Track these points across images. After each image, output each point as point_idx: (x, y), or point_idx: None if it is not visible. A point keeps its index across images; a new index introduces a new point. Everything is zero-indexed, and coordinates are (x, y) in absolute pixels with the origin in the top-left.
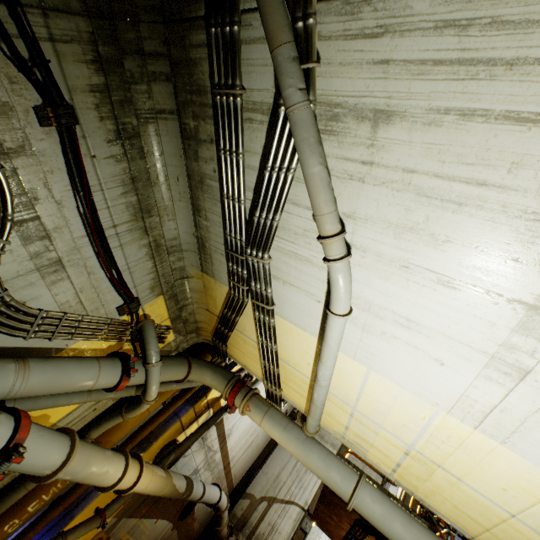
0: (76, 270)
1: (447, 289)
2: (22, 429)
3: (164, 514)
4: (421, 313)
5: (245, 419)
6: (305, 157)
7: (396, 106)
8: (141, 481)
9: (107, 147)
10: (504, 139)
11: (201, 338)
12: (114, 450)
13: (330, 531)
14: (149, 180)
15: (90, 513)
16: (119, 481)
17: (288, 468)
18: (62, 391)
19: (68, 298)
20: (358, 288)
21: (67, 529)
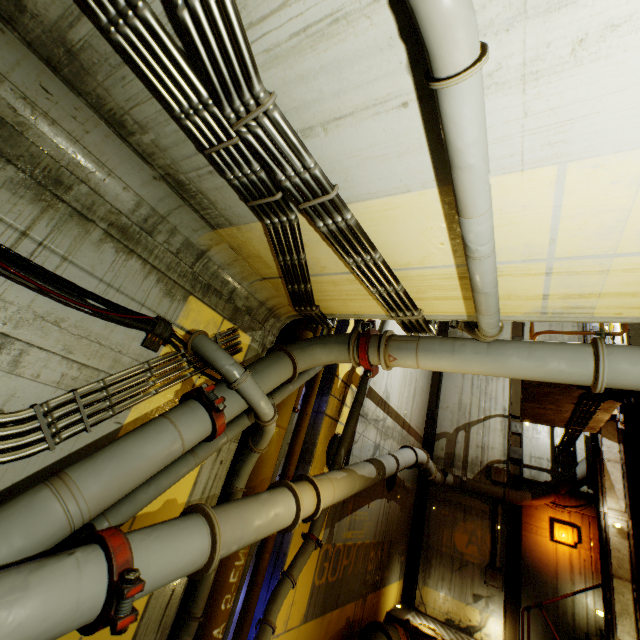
0: (31, 330)
1: None
2: (116, 552)
3: (372, 496)
4: None
5: (394, 374)
6: None
7: None
8: (323, 497)
9: None
10: None
11: (283, 320)
12: (271, 487)
13: (549, 420)
14: (5, 123)
15: (299, 541)
16: (298, 514)
17: (467, 390)
18: (145, 476)
19: (60, 371)
20: None
21: (287, 567)
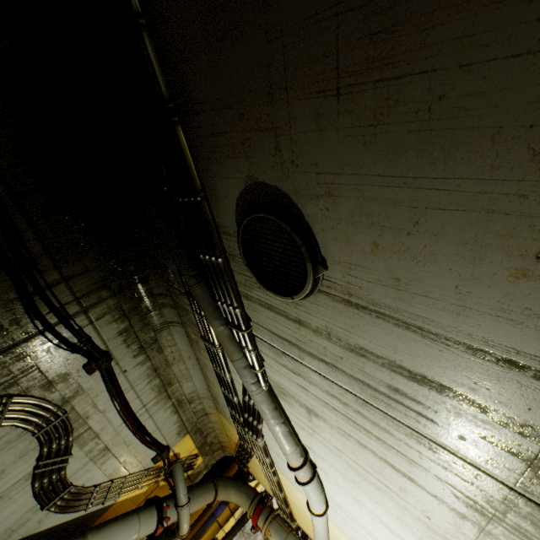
0: (118, 447)
1: (389, 531)
2: None
3: None
4: (378, 534)
5: None
6: (265, 419)
7: (318, 412)
8: None
9: (134, 360)
10: (390, 471)
11: (226, 453)
12: None
13: None
14: (168, 363)
15: None
16: None
17: None
18: None
19: (114, 468)
20: (329, 492)
21: None
